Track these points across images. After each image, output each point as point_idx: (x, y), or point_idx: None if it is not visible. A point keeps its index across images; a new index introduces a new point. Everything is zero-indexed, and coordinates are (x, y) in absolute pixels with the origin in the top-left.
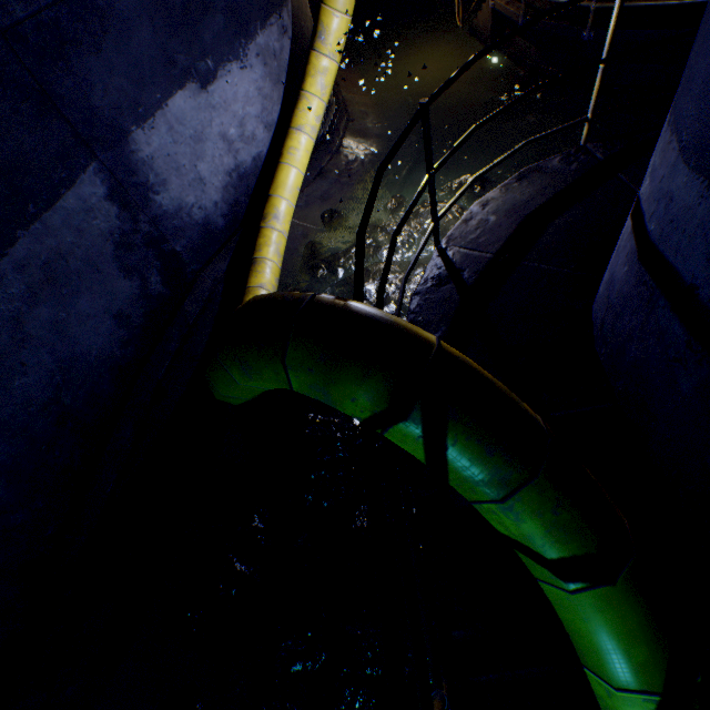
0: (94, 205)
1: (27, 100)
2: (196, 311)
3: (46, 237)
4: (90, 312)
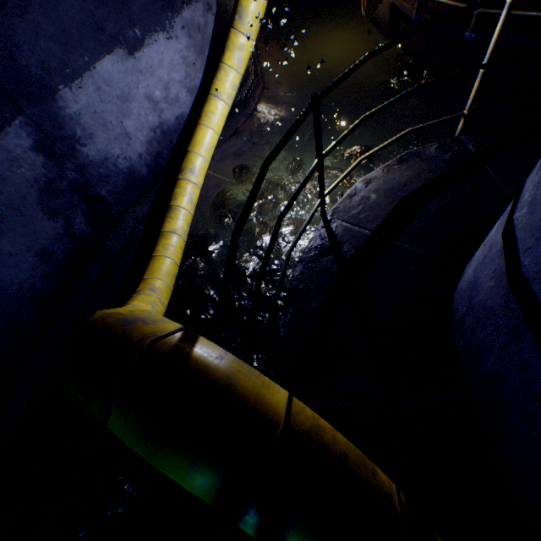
0: (19, 156)
1: None
2: (118, 246)
3: None
4: (12, 250)
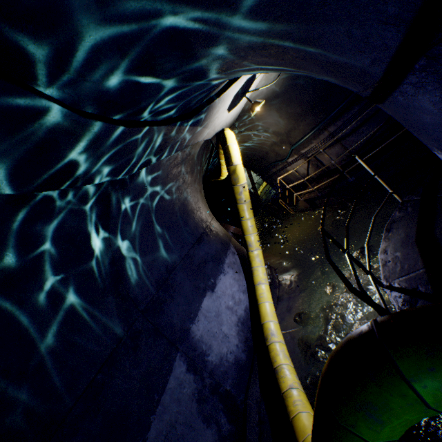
0: (182, 379)
1: (150, 335)
2: (256, 437)
3: (163, 414)
4: None
